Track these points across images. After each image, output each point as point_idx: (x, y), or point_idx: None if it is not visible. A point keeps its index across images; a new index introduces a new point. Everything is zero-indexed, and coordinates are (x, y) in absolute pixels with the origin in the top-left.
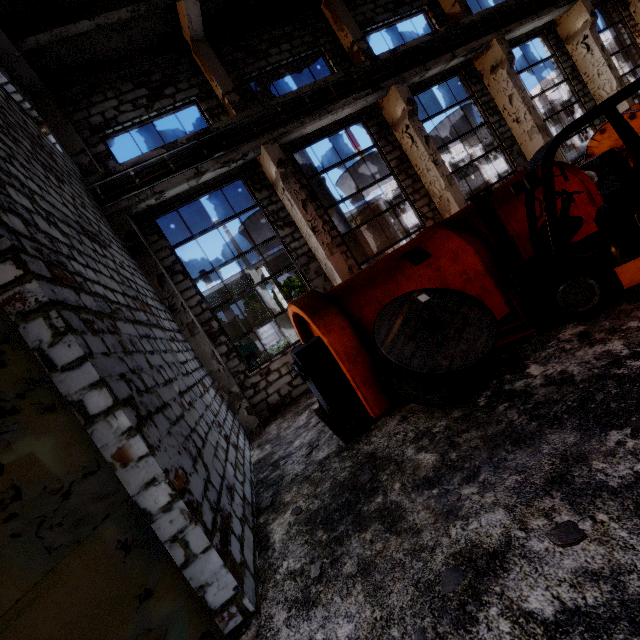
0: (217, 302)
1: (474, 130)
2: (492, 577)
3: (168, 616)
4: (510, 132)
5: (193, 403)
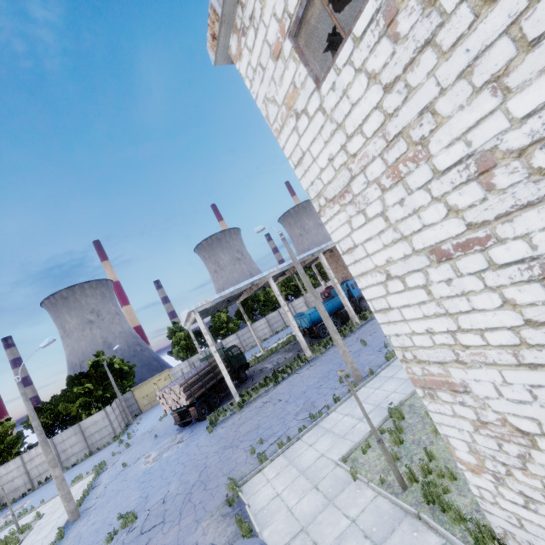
0: (207, 310)
1: None
2: None
3: None
4: None
5: None
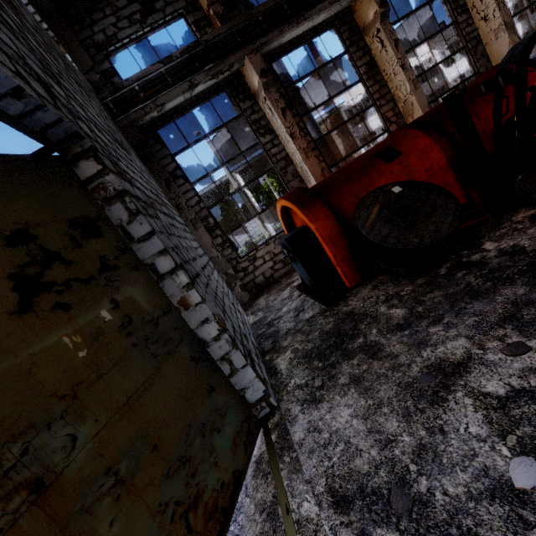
0: None
1: (441, 31)
2: (457, 377)
3: (225, 403)
4: (476, 31)
5: (210, 277)
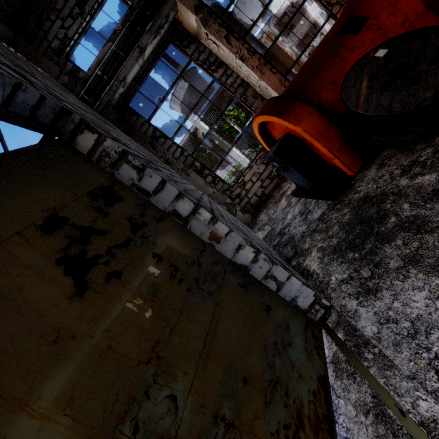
0: None
1: None
2: None
3: (284, 317)
4: None
5: (218, 209)
